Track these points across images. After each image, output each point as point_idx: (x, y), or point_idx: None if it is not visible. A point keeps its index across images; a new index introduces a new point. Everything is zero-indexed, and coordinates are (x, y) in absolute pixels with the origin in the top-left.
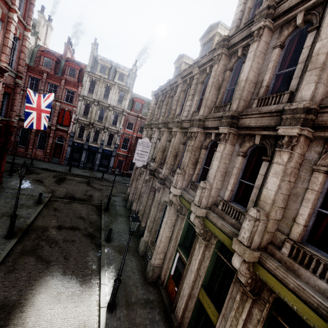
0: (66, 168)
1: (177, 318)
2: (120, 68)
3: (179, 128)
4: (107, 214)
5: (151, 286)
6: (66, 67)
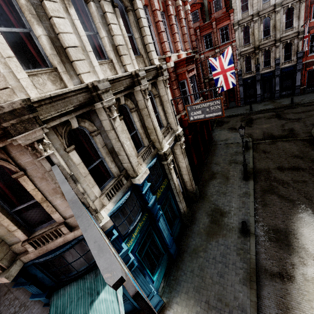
0: (246, 108)
1: None
2: None
3: None
4: None
5: None
6: (210, 4)
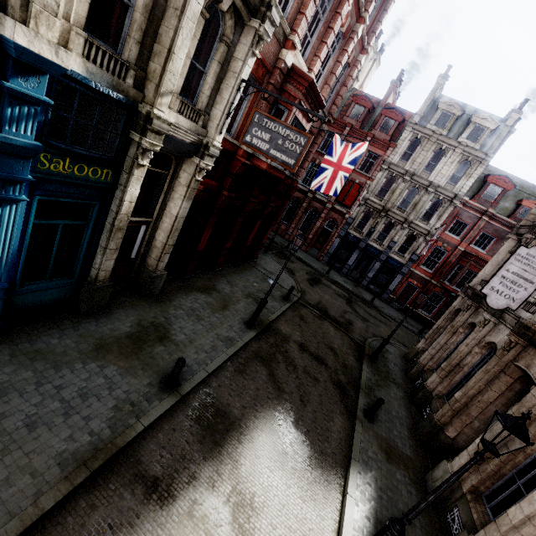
0: (324, 268)
1: None
2: (481, 117)
3: None
4: (372, 366)
5: None
6: (381, 118)
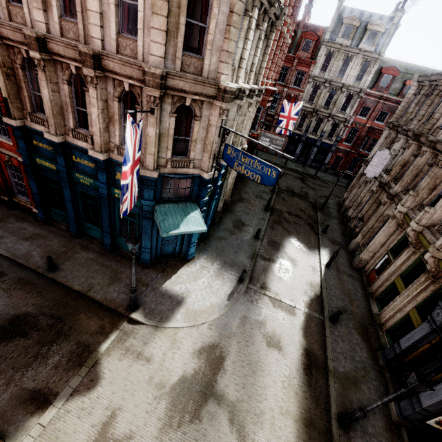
0: (282, 161)
1: (371, 290)
2: (374, 24)
3: (430, 149)
4: (322, 213)
5: (355, 270)
6: (302, 40)
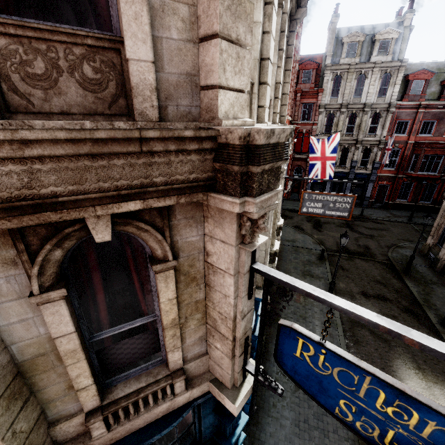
0: None
1: None
2: (382, 33)
3: None
4: (411, 279)
5: None
6: (299, 73)
